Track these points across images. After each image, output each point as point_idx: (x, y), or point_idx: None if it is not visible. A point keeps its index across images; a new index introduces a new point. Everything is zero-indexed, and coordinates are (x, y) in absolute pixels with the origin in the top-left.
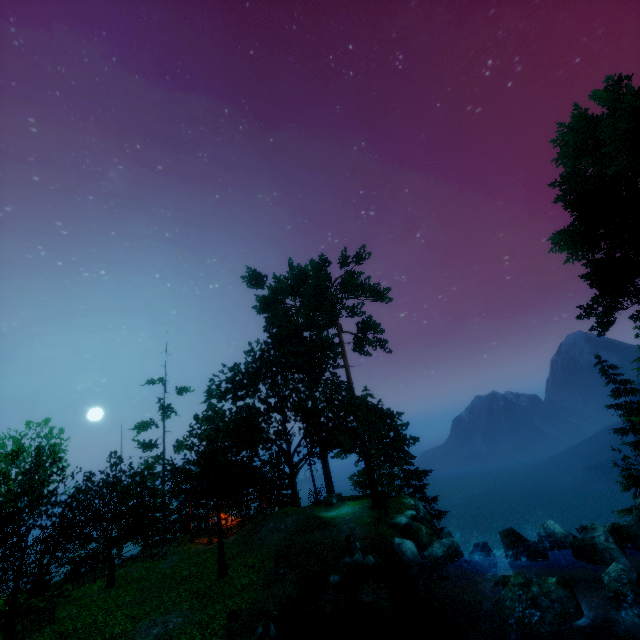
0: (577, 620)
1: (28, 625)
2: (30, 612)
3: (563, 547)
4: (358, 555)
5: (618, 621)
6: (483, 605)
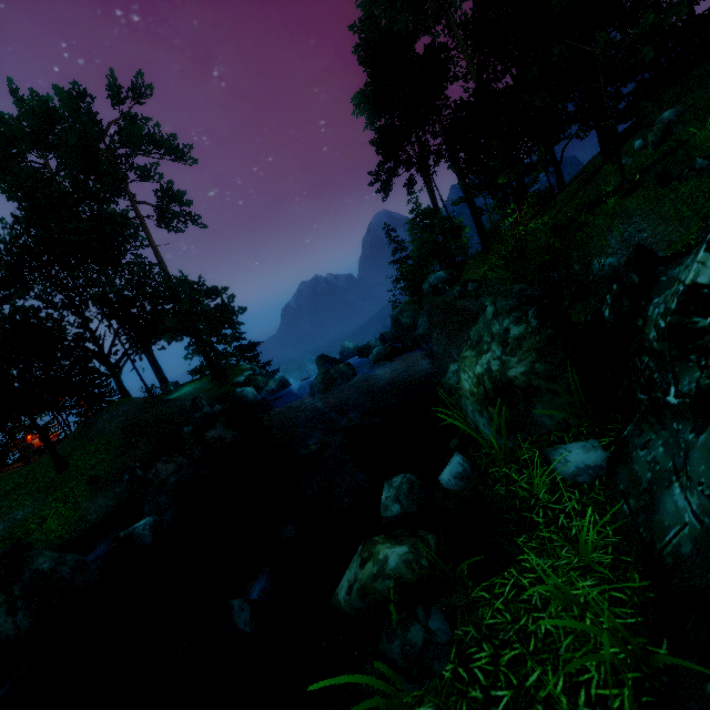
0: (354, 379)
1: None
2: None
3: (354, 356)
4: (206, 409)
5: (373, 372)
6: (305, 402)
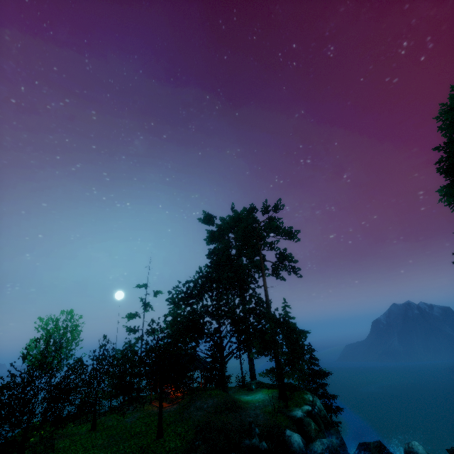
0: None
1: (42, 448)
2: (44, 439)
3: None
4: (255, 439)
5: None
6: None
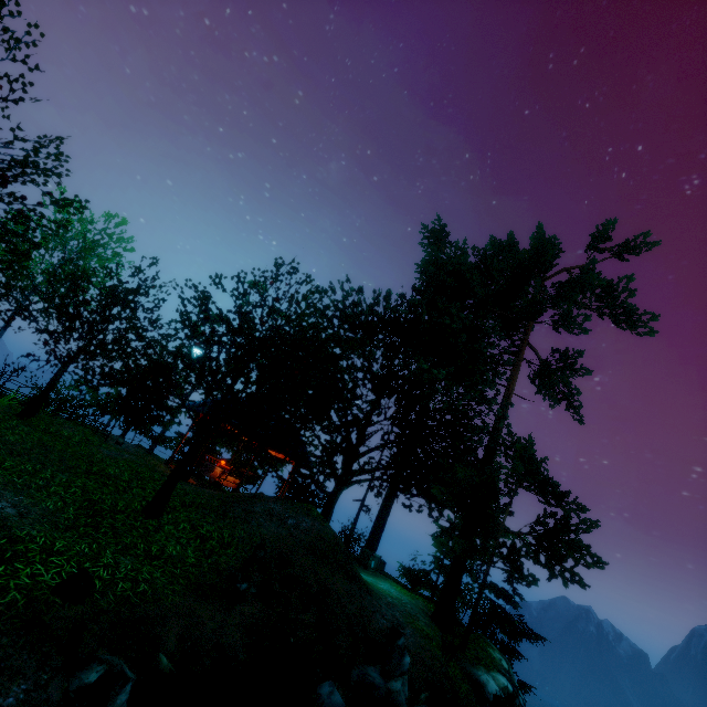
0: None
1: None
2: None
3: None
4: (401, 685)
5: None
6: None
